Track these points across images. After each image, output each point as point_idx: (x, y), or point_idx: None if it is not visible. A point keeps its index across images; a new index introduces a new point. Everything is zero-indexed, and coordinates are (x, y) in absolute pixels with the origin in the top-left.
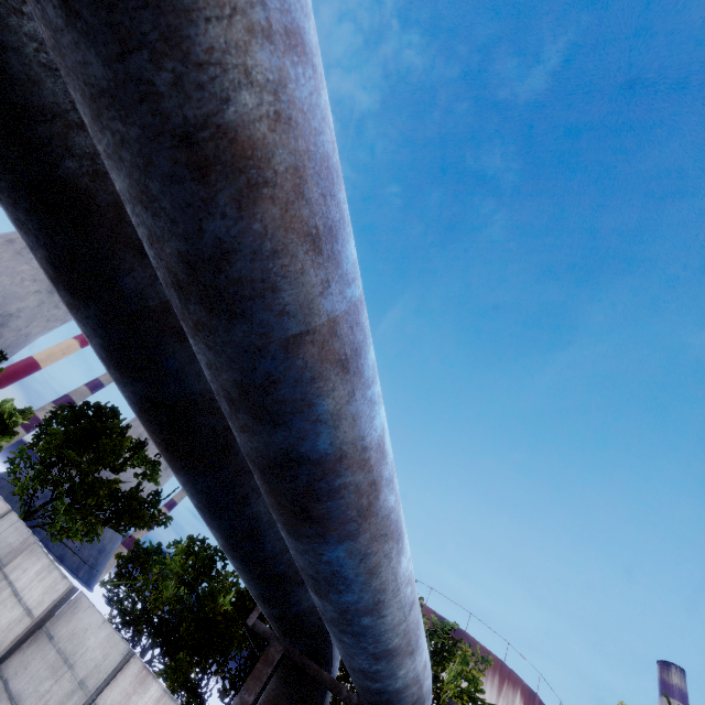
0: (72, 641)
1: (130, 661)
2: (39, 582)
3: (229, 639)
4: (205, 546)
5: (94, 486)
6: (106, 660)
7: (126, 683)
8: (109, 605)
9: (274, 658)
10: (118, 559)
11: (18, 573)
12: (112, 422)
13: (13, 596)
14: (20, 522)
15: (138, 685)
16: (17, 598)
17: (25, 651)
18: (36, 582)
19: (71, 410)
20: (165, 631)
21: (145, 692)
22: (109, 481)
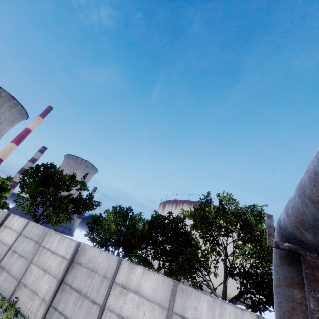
0: (90, 262)
1: (121, 262)
2: (61, 245)
3: (155, 240)
4: (121, 208)
5: (59, 200)
6: (110, 265)
7: (124, 271)
8: (92, 242)
9: (316, 263)
10: (87, 224)
11: (49, 244)
12: (54, 170)
13: (53, 254)
14: (37, 224)
15: (130, 270)
16: (55, 254)
17: (71, 272)
18: (60, 245)
19: (31, 170)
20: (123, 244)
21: (135, 271)
22: (67, 196)
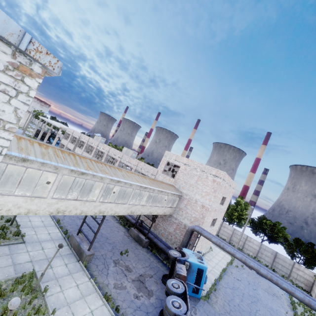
0: None
1: None
2: None
3: None
4: None
5: None
6: None
7: None
8: None
9: None
10: None
11: None
12: None
13: None
14: None
15: None
16: None
17: None
18: None
19: None
20: None
21: None
22: None
